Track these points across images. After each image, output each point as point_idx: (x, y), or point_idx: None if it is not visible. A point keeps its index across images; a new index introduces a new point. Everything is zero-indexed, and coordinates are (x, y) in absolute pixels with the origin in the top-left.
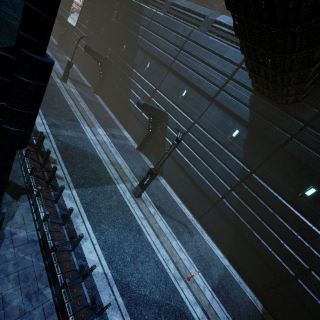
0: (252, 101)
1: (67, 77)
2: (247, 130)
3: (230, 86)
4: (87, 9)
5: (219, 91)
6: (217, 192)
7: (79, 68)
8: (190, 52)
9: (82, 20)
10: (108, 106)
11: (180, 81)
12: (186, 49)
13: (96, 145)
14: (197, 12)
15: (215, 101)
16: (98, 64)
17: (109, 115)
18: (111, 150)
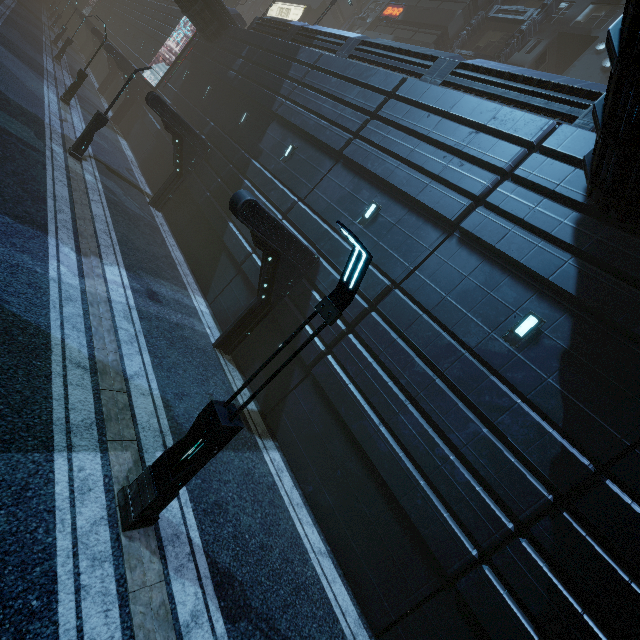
0: (584, 233)
1: (86, 149)
2: (568, 320)
3: (506, 194)
4: (188, 62)
5: (471, 208)
6: (462, 533)
7: (140, 160)
8: (395, 120)
9: (173, 79)
10: (176, 236)
11: (363, 184)
12: (386, 115)
13: (66, 301)
14: (417, 52)
15: (460, 232)
16: (175, 142)
17: (167, 253)
18: (120, 329)
